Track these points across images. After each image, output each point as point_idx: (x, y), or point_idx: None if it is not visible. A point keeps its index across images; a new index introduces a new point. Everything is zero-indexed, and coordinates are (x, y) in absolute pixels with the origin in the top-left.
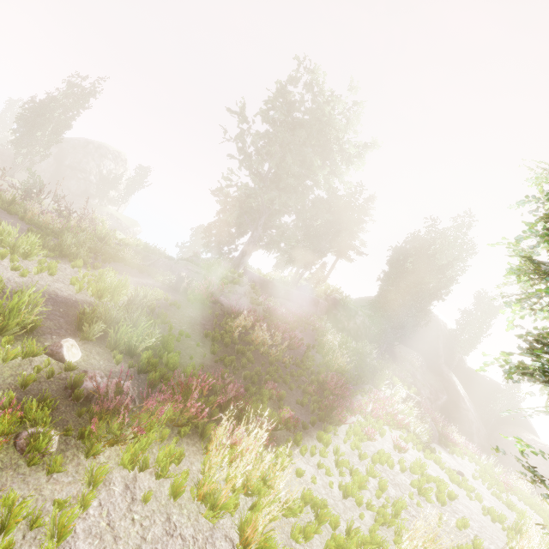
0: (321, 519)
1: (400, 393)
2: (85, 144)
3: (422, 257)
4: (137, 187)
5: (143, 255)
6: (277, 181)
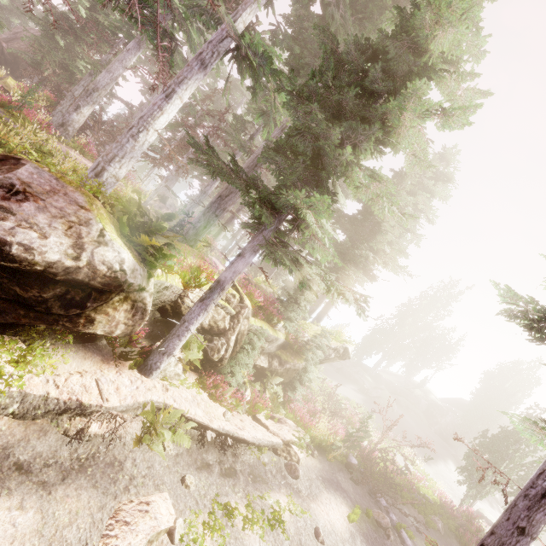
0: (427, 475)
1: None
2: None
3: (495, 389)
4: None
5: None
6: (400, 326)
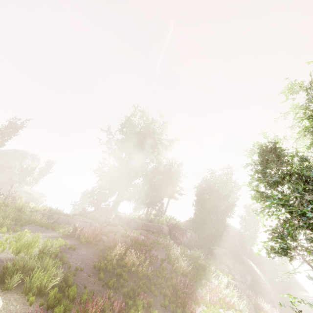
0: None
1: (223, 281)
2: (13, 152)
3: (213, 192)
4: (46, 173)
5: (48, 215)
6: (130, 161)
